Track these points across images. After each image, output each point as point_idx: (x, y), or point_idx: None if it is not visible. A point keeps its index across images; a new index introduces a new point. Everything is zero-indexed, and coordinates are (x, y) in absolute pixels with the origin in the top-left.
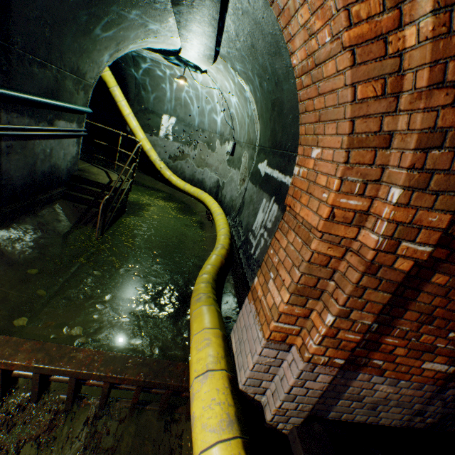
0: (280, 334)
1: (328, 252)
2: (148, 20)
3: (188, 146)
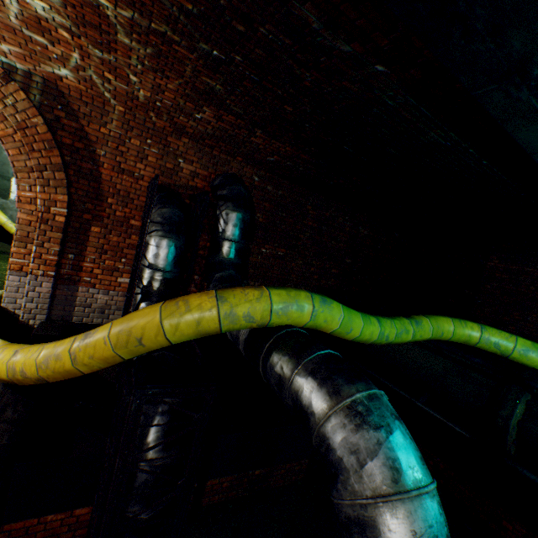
0: (18, 266)
1: (29, 218)
2: None
3: None
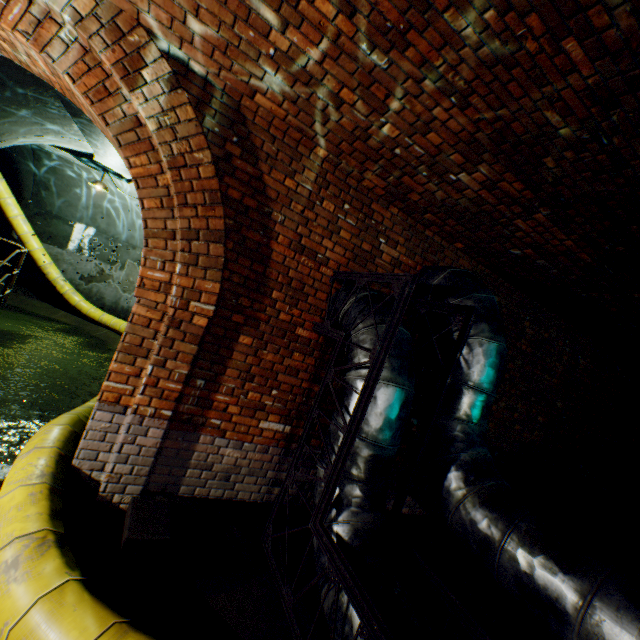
0: (114, 395)
1: (149, 314)
2: (46, 120)
3: (113, 265)
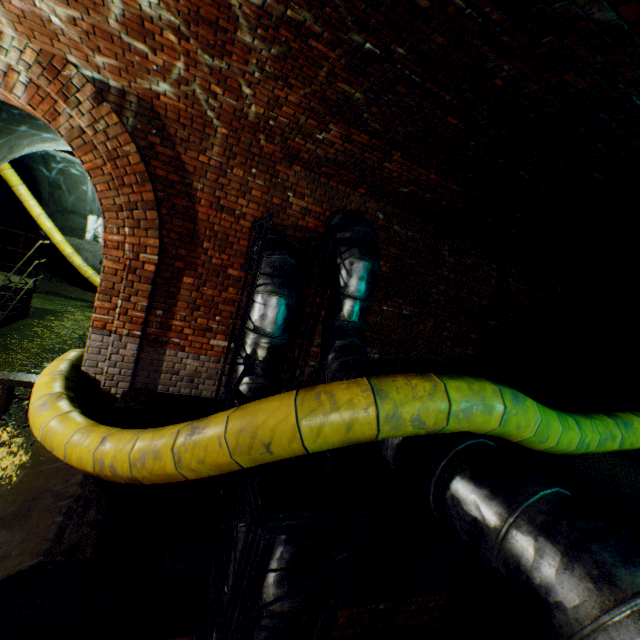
0: (101, 323)
1: (115, 266)
2: (42, 130)
3: None
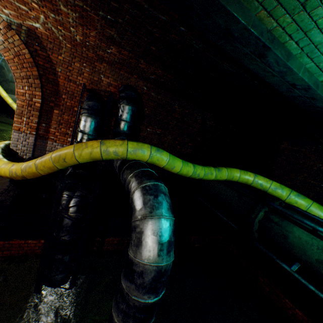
0: (18, 128)
1: (22, 104)
2: None
3: None
